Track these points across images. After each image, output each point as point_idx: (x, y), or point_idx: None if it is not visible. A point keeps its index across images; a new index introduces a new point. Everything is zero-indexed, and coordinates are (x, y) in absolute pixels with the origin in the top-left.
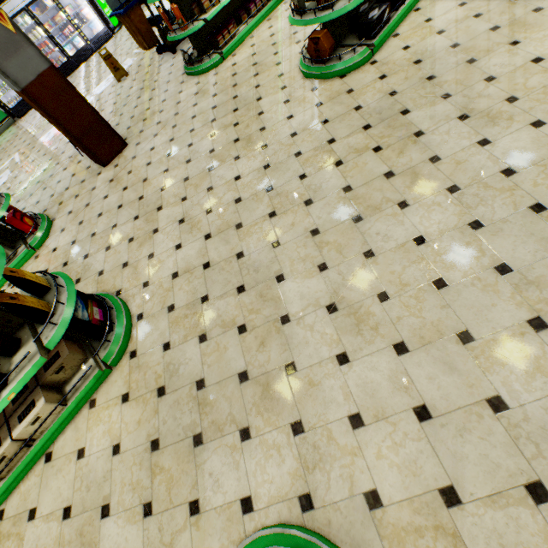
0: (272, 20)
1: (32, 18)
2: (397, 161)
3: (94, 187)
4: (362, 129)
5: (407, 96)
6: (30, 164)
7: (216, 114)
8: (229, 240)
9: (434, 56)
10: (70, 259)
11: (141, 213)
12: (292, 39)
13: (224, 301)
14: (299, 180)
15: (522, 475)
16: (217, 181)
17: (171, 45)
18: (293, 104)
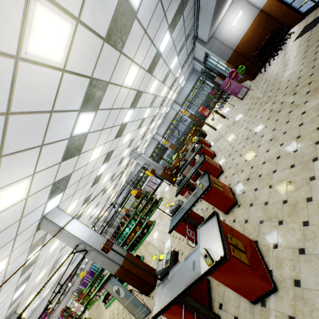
0: None
1: (147, 185)
2: None
3: None
4: None
5: None
6: None
7: None
8: None
9: None
10: None
11: None
12: None
13: None
14: None
15: None
16: None
17: None
18: None
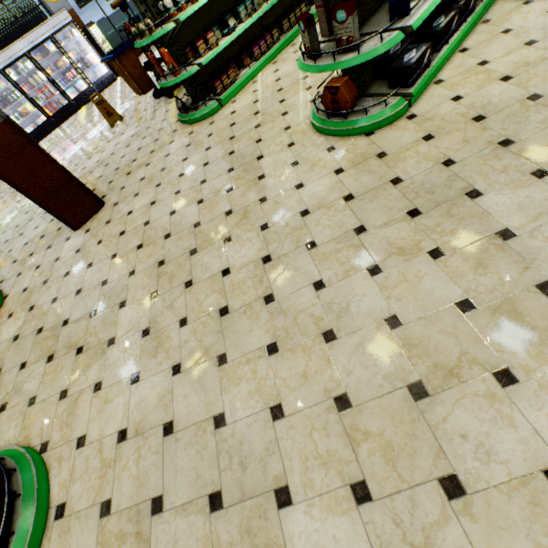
0: (278, 63)
1: (34, 63)
2: (476, 280)
3: (58, 258)
4: (407, 215)
5: (471, 168)
6: (6, 216)
7: (207, 173)
8: (206, 383)
9: (504, 111)
10: (5, 364)
11: (100, 307)
12: (301, 85)
13: (187, 522)
14: (313, 290)
15: None
16: (198, 272)
17: (168, 90)
18: (303, 167)
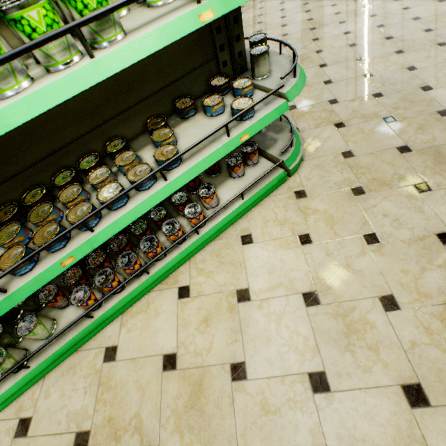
0: None
1: None
2: (344, 8)
3: None
4: None
5: None
6: None
7: None
8: None
9: None
10: None
11: None
12: None
13: None
14: (280, 18)
15: (372, 92)
16: None
17: None
18: None
